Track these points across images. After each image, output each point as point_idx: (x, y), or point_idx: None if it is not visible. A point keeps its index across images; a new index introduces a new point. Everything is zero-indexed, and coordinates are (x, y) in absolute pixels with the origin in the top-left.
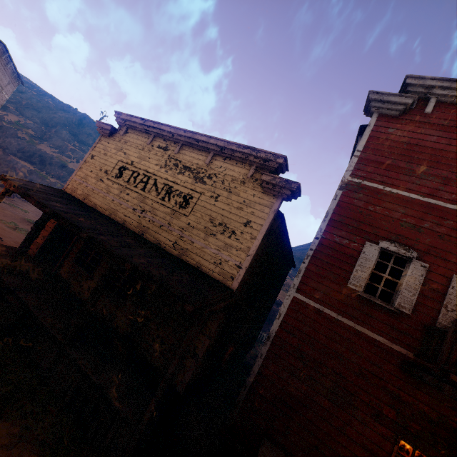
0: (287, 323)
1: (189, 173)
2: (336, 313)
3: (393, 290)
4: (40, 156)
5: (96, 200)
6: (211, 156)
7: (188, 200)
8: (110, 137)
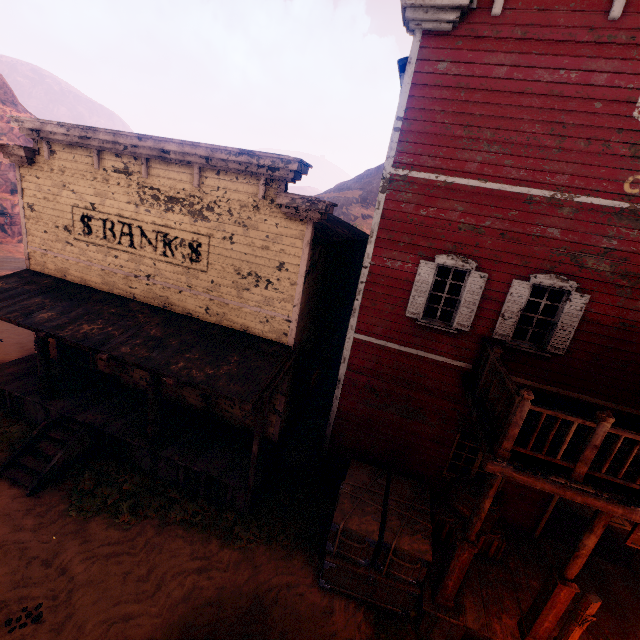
0: (353, 365)
1: (180, 207)
2: (399, 344)
3: (453, 307)
4: None
5: (80, 274)
6: (196, 173)
7: (197, 249)
8: (33, 166)
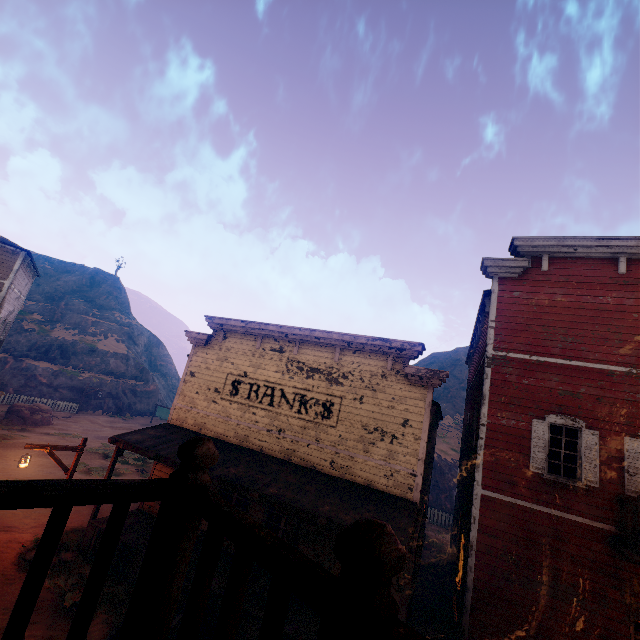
0: (484, 526)
1: (319, 375)
2: (529, 502)
3: (574, 464)
4: (59, 347)
5: (216, 428)
6: (338, 352)
7: (330, 408)
8: (206, 346)
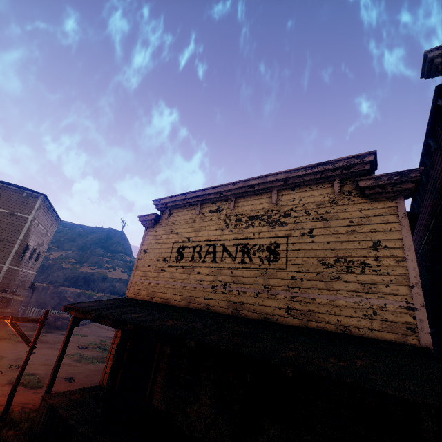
0: None
1: (258, 221)
2: None
3: None
4: (83, 278)
5: (164, 294)
6: (275, 193)
7: (275, 250)
8: (155, 225)
